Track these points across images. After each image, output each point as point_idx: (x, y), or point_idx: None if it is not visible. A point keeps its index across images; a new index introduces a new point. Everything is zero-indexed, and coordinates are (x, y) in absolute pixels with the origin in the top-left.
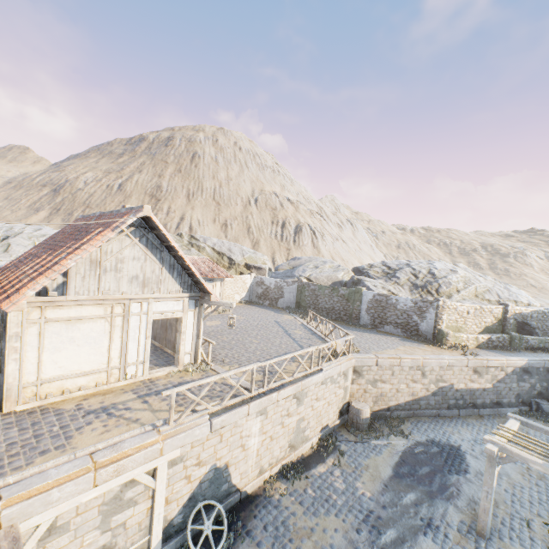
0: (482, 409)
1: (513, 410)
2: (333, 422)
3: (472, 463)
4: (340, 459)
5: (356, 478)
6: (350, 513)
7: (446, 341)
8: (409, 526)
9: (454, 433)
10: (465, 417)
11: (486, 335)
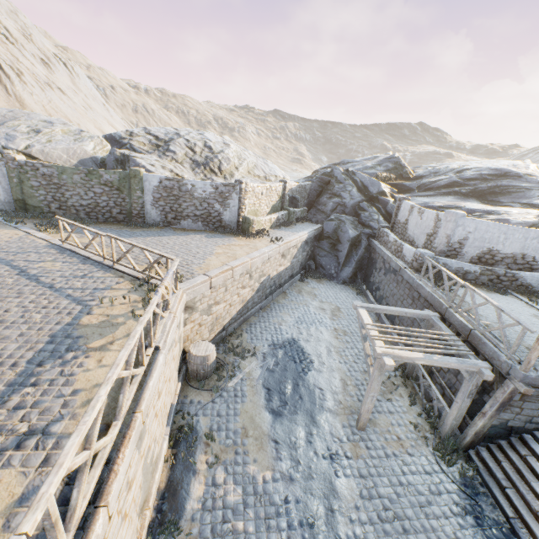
0: (285, 286)
1: (299, 277)
2: (175, 392)
3: (310, 349)
4: (212, 445)
5: (245, 461)
6: (272, 532)
7: (252, 229)
8: (323, 479)
9: (281, 323)
10: (277, 299)
11: (276, 215)
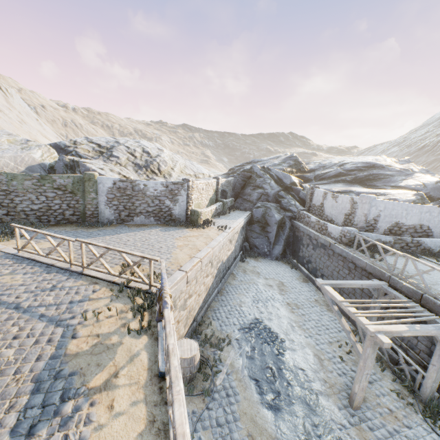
0: (231, 268)
1: (239, 258)
2: None
3: (275, 328)
4: None
5: None
6: None
7: (200, 220)
8: None
9: (241, 304)
10: (228, 281)
11: (215, 206)
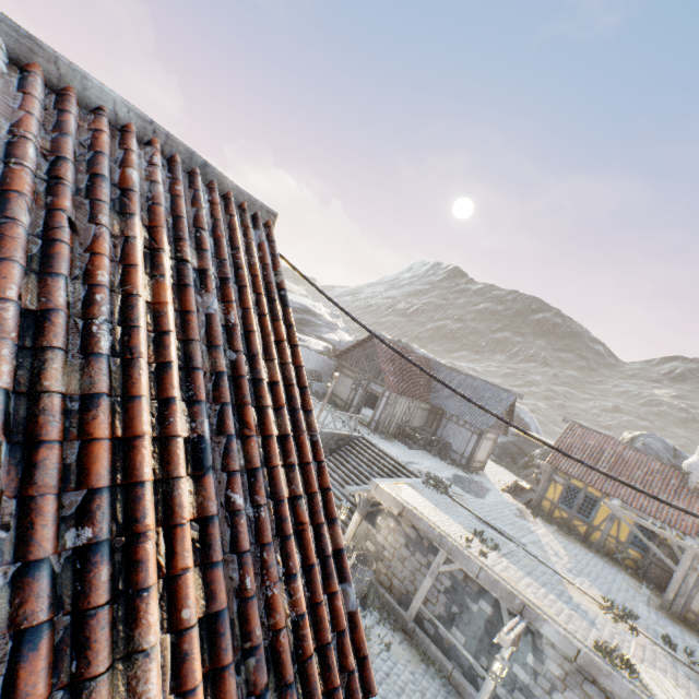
0: None
1: None
2: None
3: None
4: None
5: None
6: None
7: None
8: None
9: None
10: None
11: None
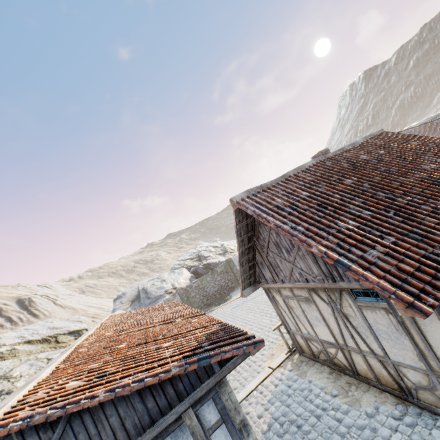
0: None
1: None
2: None
3: None
4: None
5: None
6: None
7: None
8: None
9: None
10: None
11: None
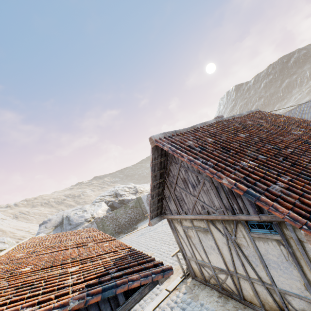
0: None
1: None
2: None
3: None
4: None
5: None
6: None
7: None
8: None
9: None
10: None
11: None
